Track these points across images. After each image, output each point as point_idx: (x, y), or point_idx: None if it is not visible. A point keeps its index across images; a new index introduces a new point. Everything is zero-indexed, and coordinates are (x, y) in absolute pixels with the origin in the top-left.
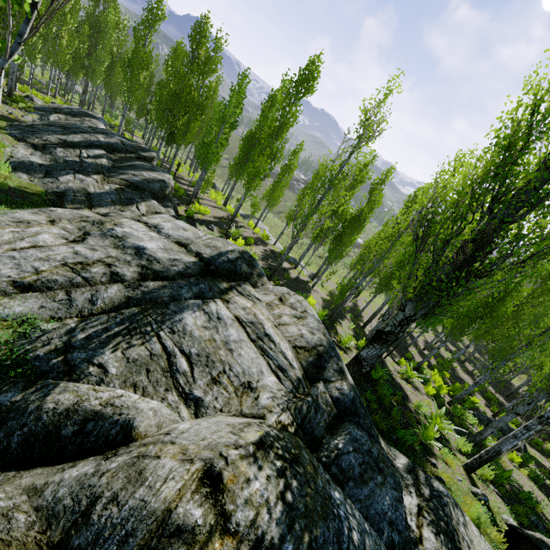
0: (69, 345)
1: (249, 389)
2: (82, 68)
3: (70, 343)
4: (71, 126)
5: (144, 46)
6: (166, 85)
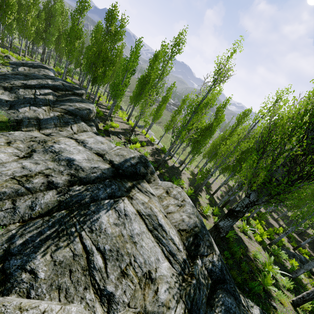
0: (8, 252)
1: (150, 280)
2: (41, 39)
3: (9, 250)
4: (30, 75)
5: (78, 25)
6: (91, 48)
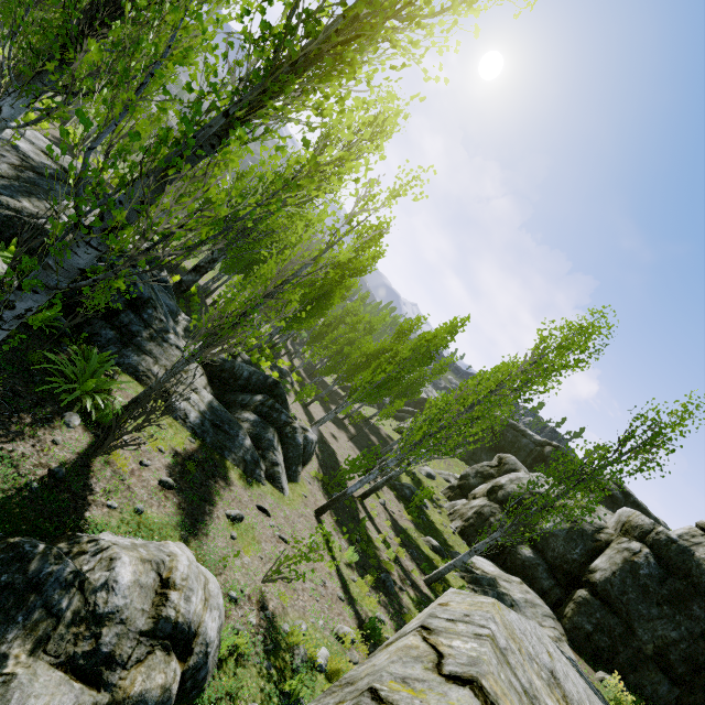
0: None
1: None
2: None
3: None
4: None
5: None
6: None
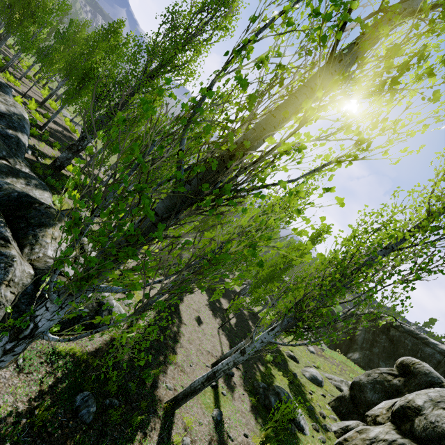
0: None
1: None
2: None
3: None
4: None
5: None
6: None
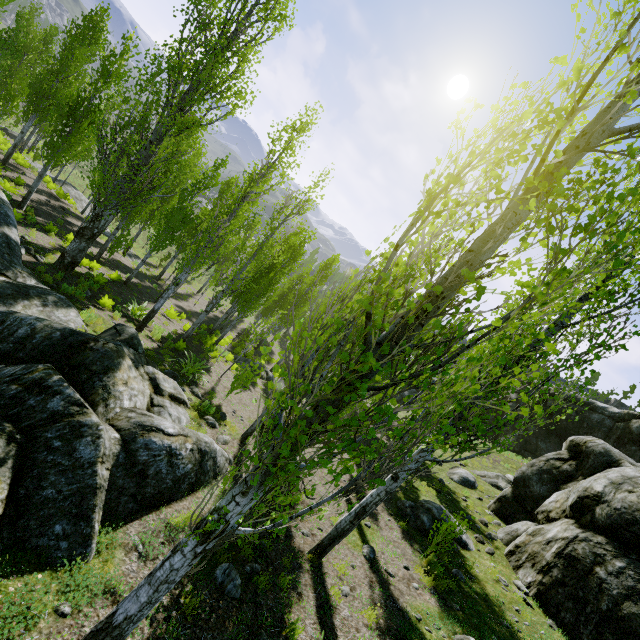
0: None
1: None
2: None
3: None
4: None
5: None
6: None
